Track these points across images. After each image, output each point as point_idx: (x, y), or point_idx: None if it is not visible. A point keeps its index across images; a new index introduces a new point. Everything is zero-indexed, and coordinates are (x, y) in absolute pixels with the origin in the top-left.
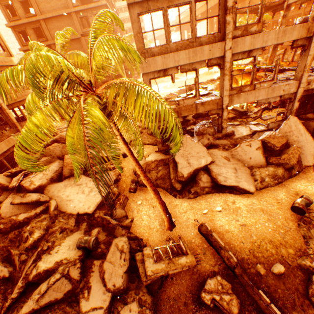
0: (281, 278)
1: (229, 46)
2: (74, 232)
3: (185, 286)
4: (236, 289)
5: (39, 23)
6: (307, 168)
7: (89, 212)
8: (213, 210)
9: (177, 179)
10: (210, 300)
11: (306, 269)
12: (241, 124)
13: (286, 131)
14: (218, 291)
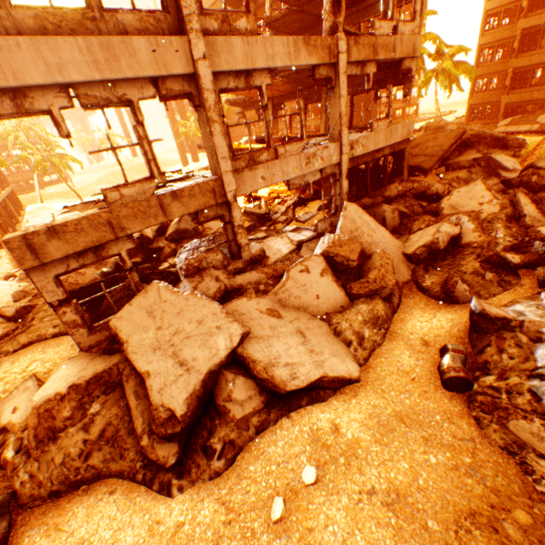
0: None
1: (201, 50)
2: None
3: None
4: None
5: None
6: (406, 286)
7: None
8: (297, 486)
9: (158, 432)
10: None
11: None
12: (270, 235)
13: (352, 229)
14: None
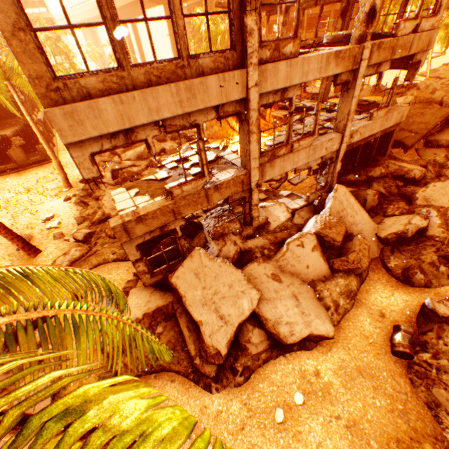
0: None
1: (254, 79)
2: None
3: None
4: None
5: None
6: (374, 262)
7: None
8: (291, 404)
9: (207, 359)
10: None
11: None
12: (268, 197)
13: (339, 209)
14: None
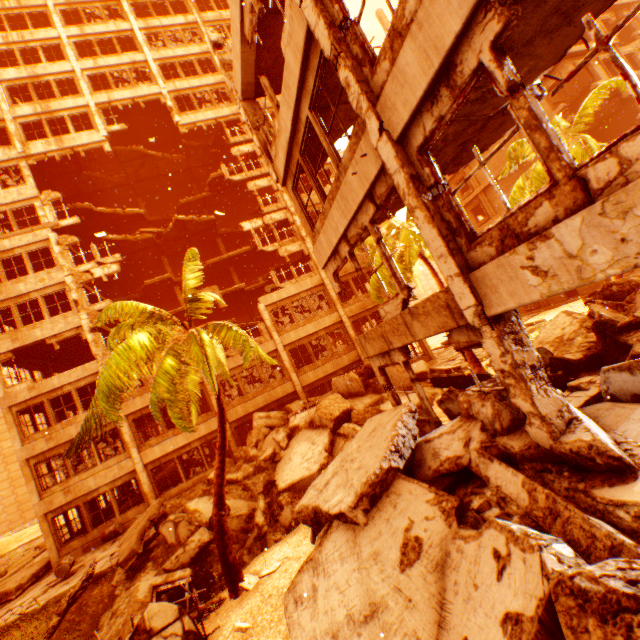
0: None
1: (375, 129)
2: (250, 500)
3: None
4: None
5: (462, 171)
6: None
7: (278, 487)
8: None
9: None
10: None
11: None
12: None
13: None
14: None
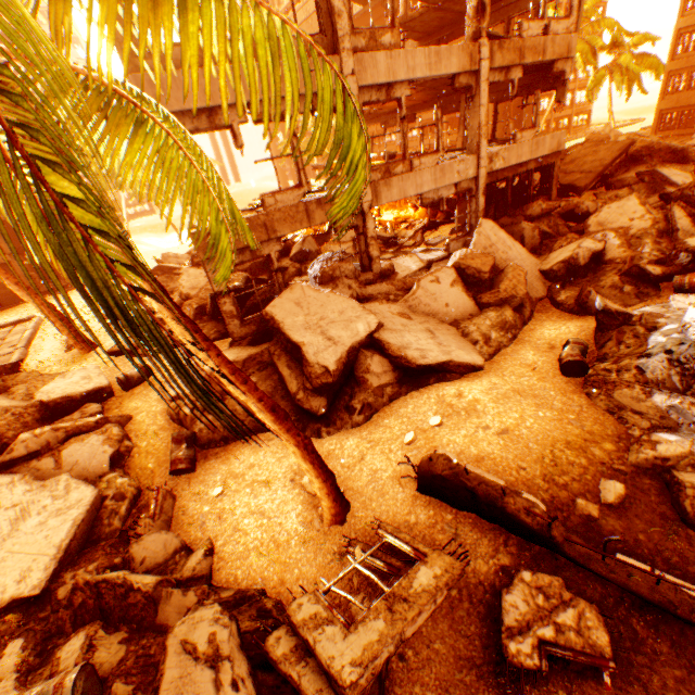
0: (628, 508)
1: (350, 67)
2: None
3: (449, 656)
4: (572, 584)
5: None
6: (540, 303)
7: (26, 594)
8: (425, 428)
9: (312, 387)
10: (536, 652)
11: (651, 467)
12: (397, 256)
13: (485, 245)
14: (543, 613)
